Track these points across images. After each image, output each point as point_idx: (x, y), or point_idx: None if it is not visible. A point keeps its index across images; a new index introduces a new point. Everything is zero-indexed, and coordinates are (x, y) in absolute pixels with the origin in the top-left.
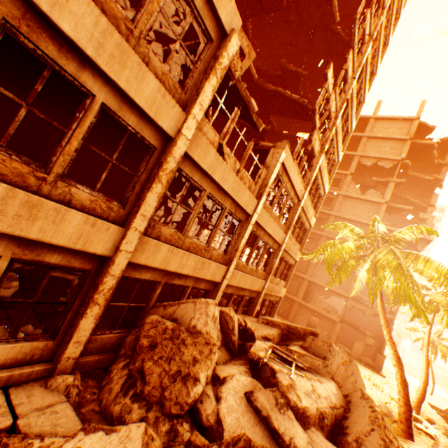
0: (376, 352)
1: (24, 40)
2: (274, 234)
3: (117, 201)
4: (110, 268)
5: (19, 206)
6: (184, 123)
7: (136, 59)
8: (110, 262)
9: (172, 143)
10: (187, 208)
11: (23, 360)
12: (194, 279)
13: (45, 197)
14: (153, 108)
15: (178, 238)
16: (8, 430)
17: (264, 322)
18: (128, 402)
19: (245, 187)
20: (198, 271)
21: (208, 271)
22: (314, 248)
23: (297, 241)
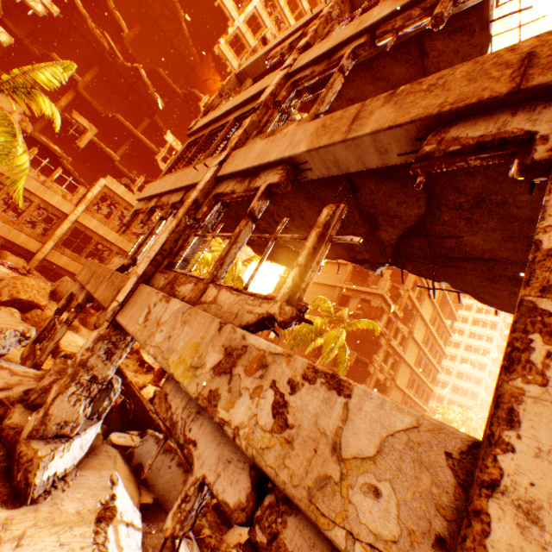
0: None
1: None
2: (120, 243)
3: None
4: None
5: None
6: None
7: None
8: None
9: None
10: None
11: None
12: (5, 240)
13: None
14: None
15: None
16: None
17: None
18: None
19: (54, 193)
20: (5, 234)
21: (18, 239)
22: None
23: None
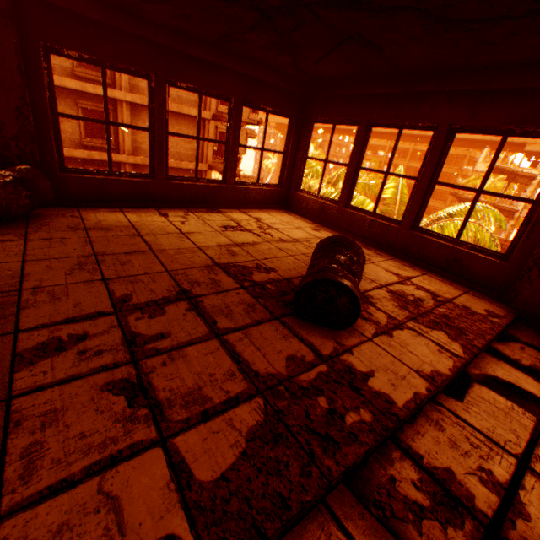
0: None
1: None
2: None
3: None
4: None
5: None
6: None
7: None
8: None
9: None
10: None
11: None
12: None
13: None
14: None
15: None
16: None
17: None
18: None
19: None
20: None
21: None
22: (114, 139)
23: None
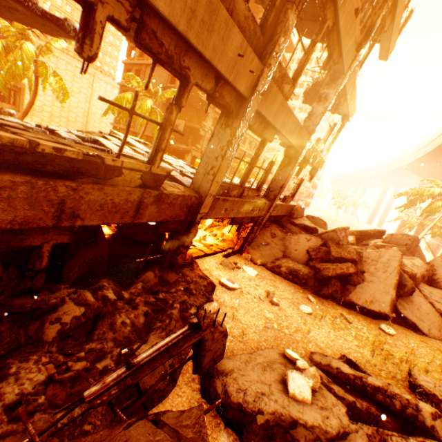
0: None
1: None
2: None
3: None
4: None
5: None
6: None
7: None
8: None
9: None
10: None
11: None
12: None
13: None
14: None
15: None
16: None
17: None
18: None
19: None
20: None
21: None
22: None
23: None
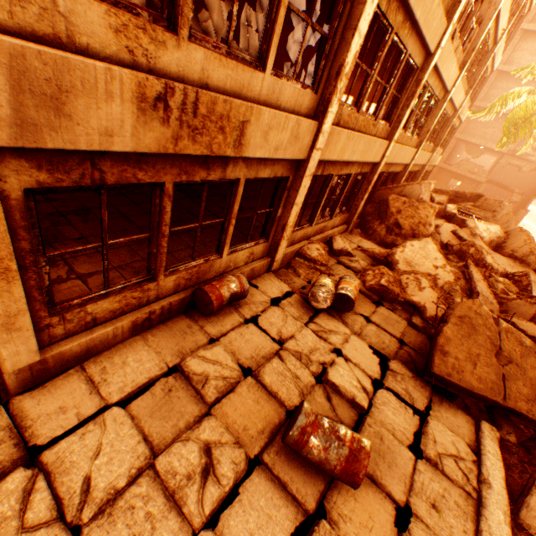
0: (518, 209)
1: (394, 39)
2: (457, 101)
3: (387, 123)
4: (378, 170)
5: (367, 146)
6: (444, 35)
7: (438, 2)
8: (378, 166)
9: (430, 60)
10: (412, 108)
11: (340, 224)
12: (397, 166)
13: (370, 136)
14: (431, 37)
15: (402, 136)
16: (357, 247)
17: (432, 192)
18: (393, 238)
19: (455, 65)
20: (402, 159)
21: (407, 157)
22: None
23: (470, 99)
